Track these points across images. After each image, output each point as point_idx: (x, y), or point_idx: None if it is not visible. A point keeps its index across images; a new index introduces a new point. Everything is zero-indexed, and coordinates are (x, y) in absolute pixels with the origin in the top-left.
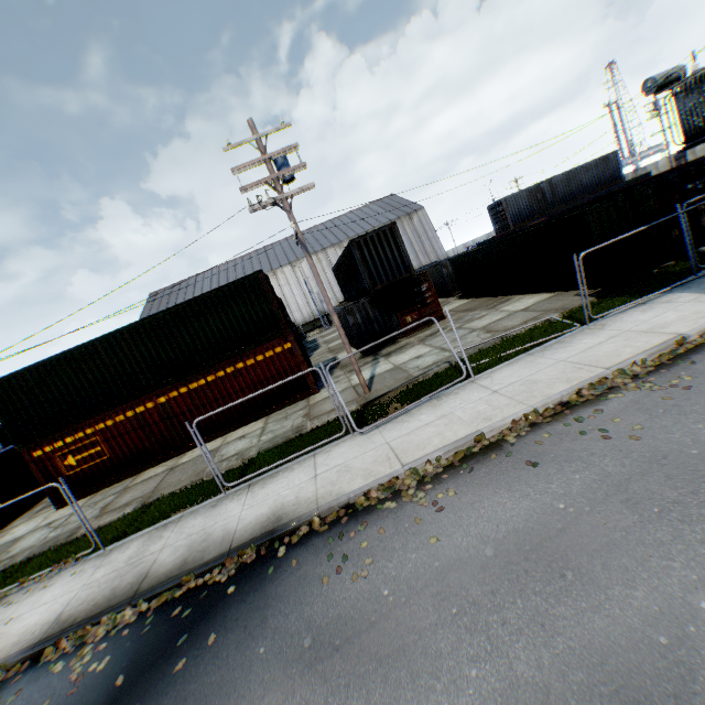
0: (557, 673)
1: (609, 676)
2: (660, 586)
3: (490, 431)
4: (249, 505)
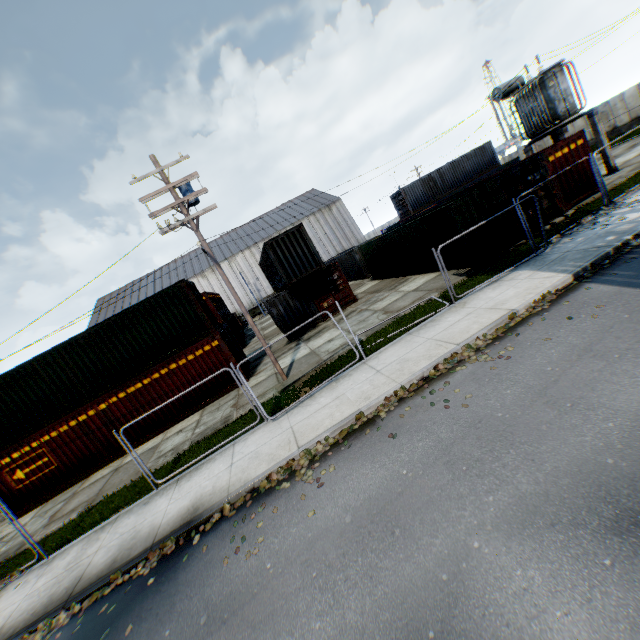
0: (373, 616)
1: (405, 612)
2: (453, 533)
3: (368, 409)
4: (175, 498)
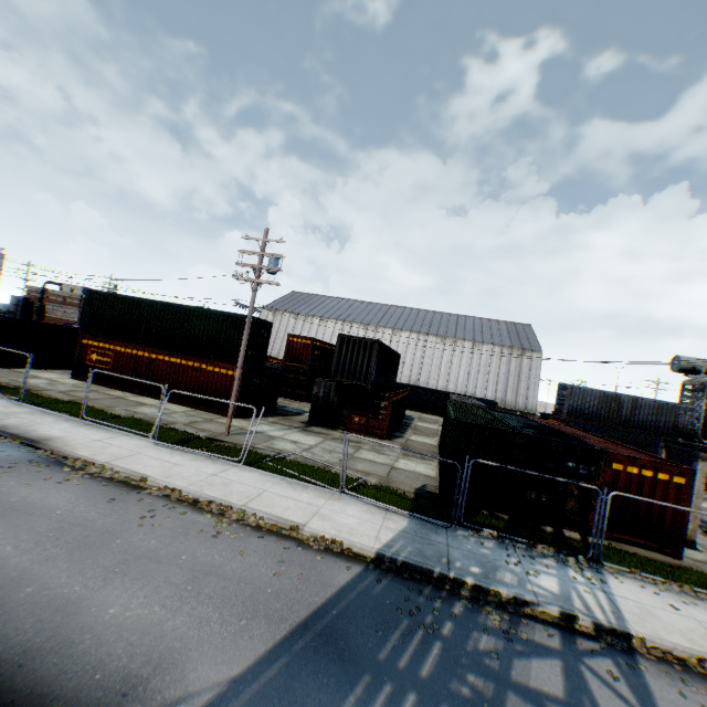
0: None
1: None
2: None
3: (152, 481)
4: (67, 429)
